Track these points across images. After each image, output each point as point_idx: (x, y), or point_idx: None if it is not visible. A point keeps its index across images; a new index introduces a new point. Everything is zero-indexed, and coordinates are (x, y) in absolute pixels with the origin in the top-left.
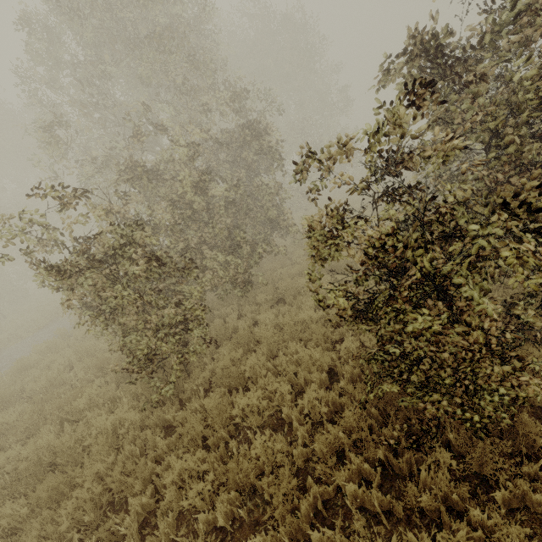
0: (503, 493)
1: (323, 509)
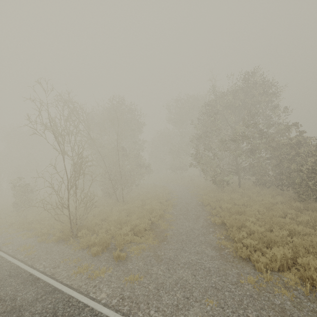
0: None
1: None
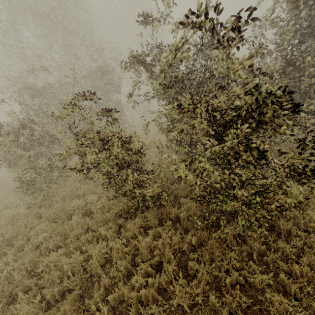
0: (152, 231)
1: (92, 240)
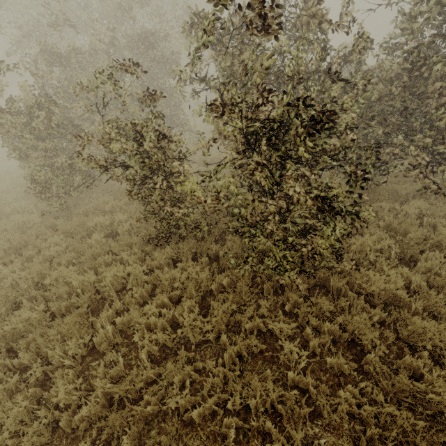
0: (183, 265)
1: (111, 264)
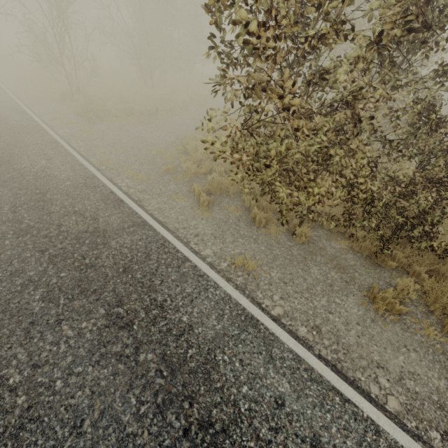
0: None
1: None
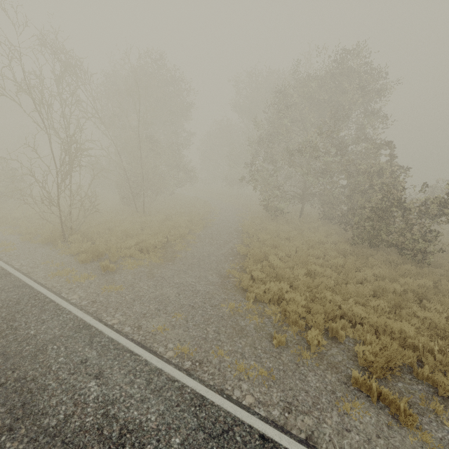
0: None
1: None
